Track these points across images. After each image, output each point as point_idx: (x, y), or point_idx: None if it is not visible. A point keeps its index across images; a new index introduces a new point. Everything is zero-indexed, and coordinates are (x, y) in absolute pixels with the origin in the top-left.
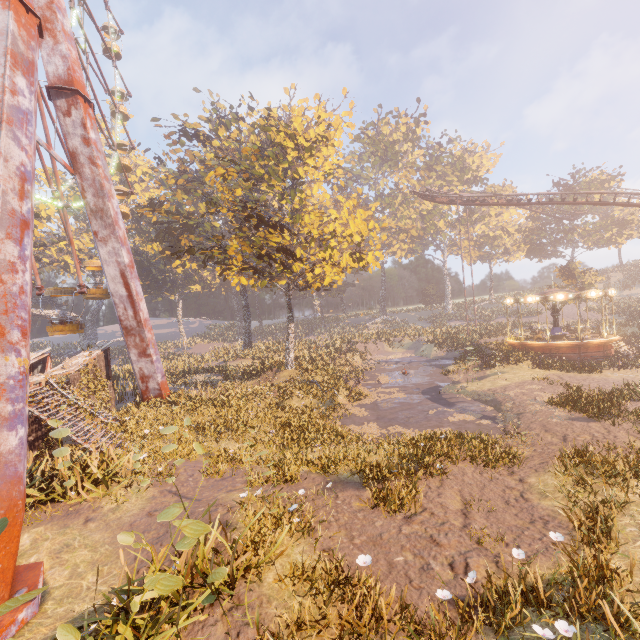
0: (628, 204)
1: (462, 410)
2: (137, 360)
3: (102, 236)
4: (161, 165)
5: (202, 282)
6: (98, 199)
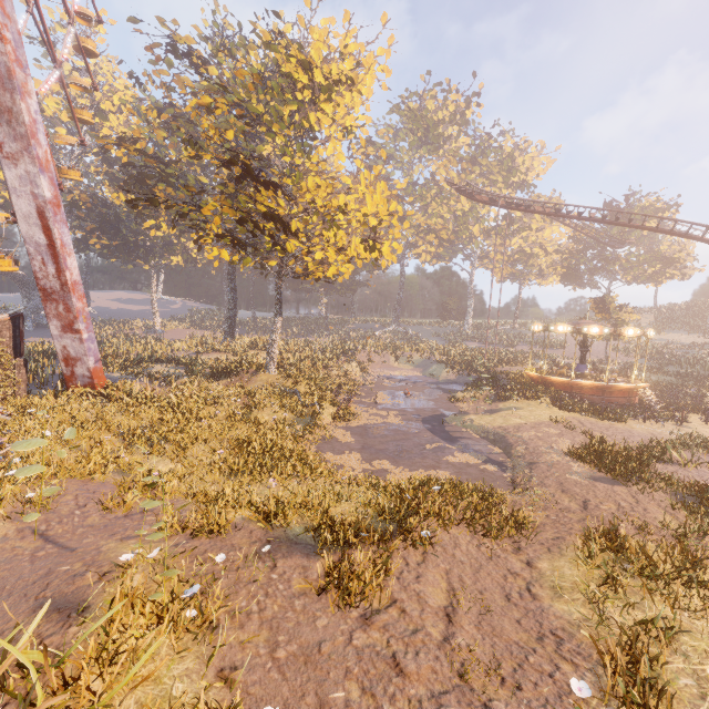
0: (687, 235)
1: (466, 449)
2: (60, 335)
3: (10, 151)
4: (139, 89)
5: (185, 254)
6: (4, 92)
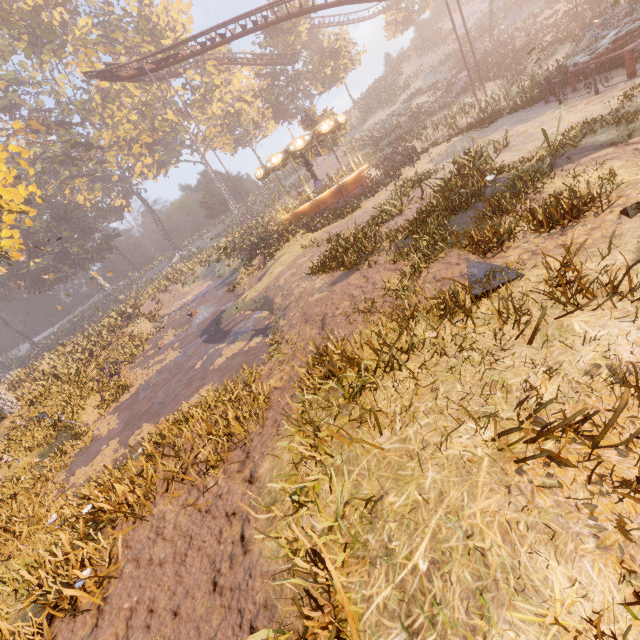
0: (315, 8)
1: (235, 337)
2: None
3: None
4: None
5: None
6: None
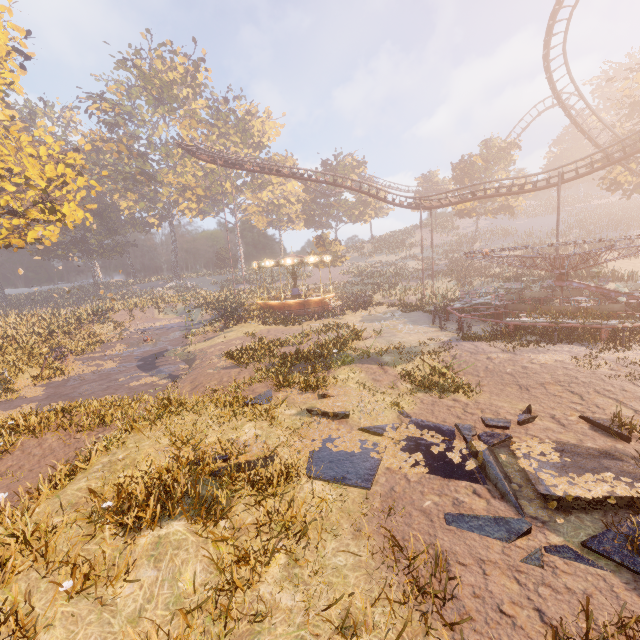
0: (343, 186)
1: (157, 373)
2: None
3: None
4: None
5: None
6: None
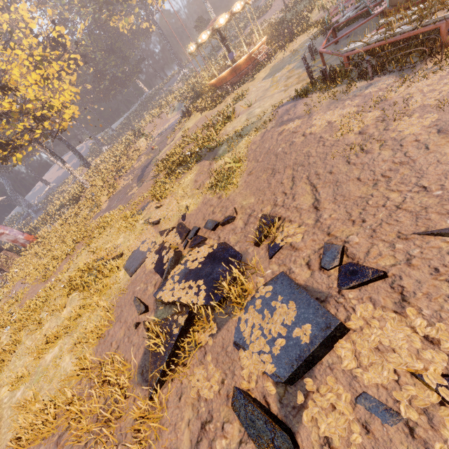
0: None
1: (140, 182)
2: (1, 238)
3: None
4: None
5: None
6: None
